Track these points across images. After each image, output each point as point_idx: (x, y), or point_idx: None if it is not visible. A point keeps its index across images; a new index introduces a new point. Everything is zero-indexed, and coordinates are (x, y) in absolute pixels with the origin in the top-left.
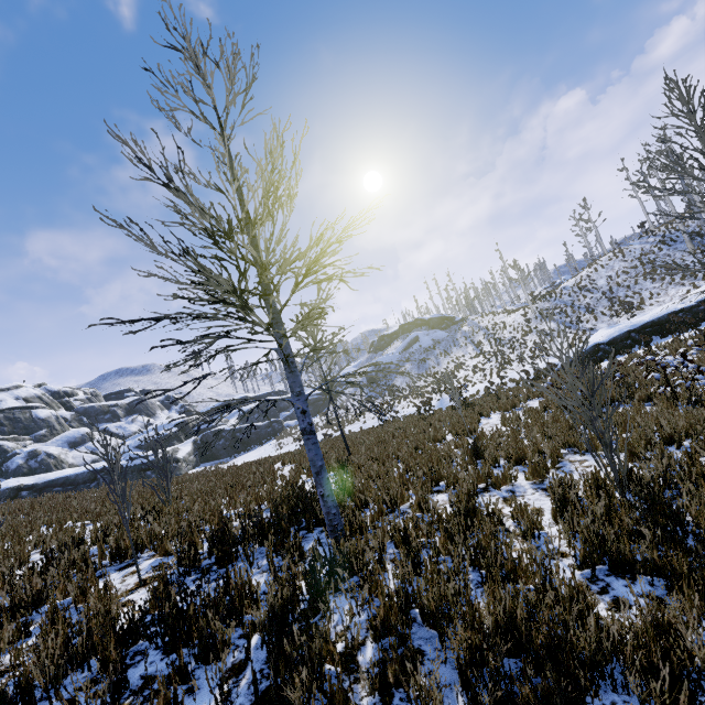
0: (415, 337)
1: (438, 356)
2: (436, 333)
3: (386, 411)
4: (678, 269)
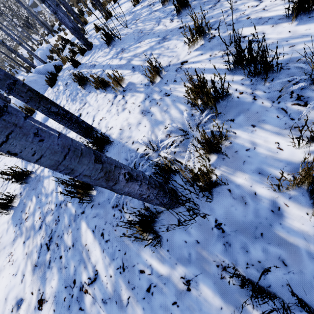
0: None
1: None
2: None
3: None
4: None
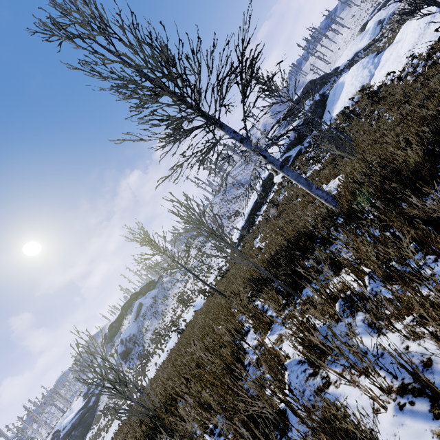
0: (139, 304)
1: (163, 302)
2: (151, 293)
3: (165, 344)
4: (238, 196)
